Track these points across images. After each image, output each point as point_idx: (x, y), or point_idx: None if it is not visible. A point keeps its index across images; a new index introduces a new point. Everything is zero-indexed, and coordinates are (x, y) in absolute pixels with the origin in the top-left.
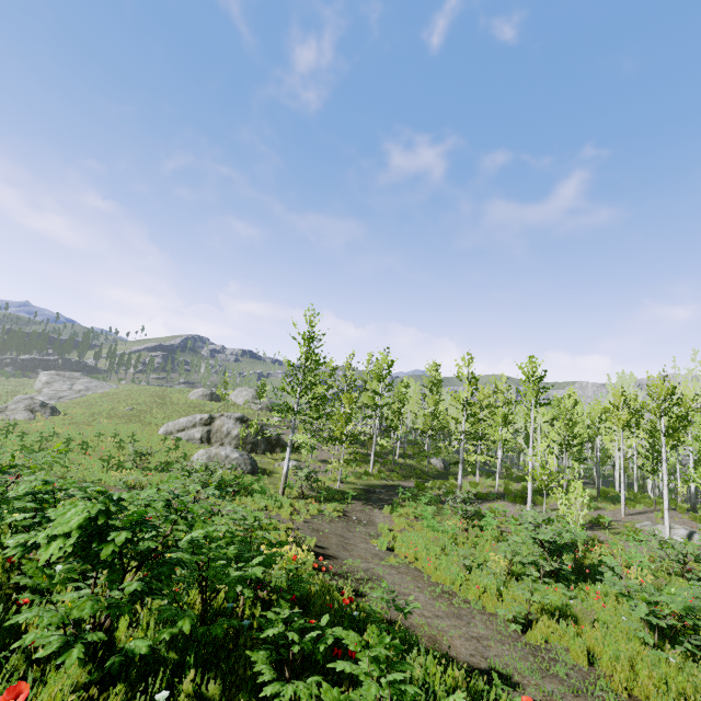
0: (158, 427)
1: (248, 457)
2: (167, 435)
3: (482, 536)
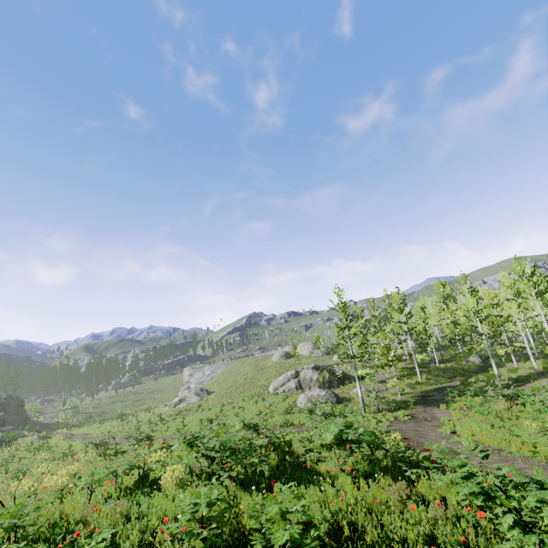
0: (267, 386)
1: (331, 392)
2: (275, 390)
3: (523, 410)
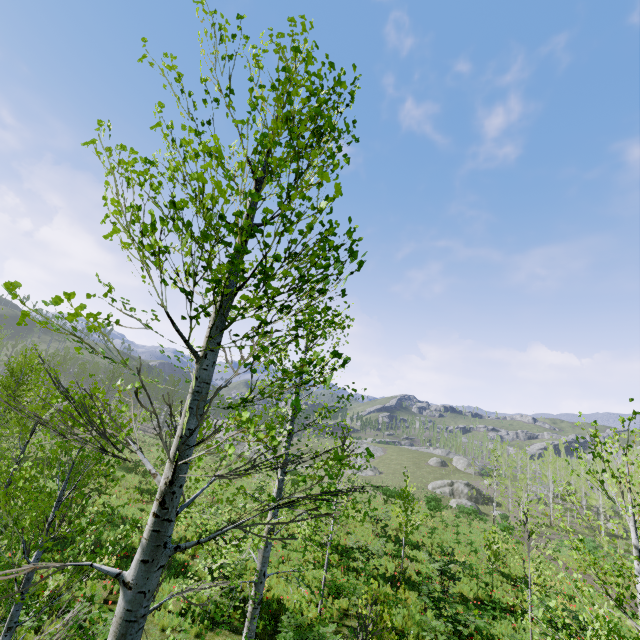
0: (426, 484)
1: (475, 505)
2: (433, 489)
3: None
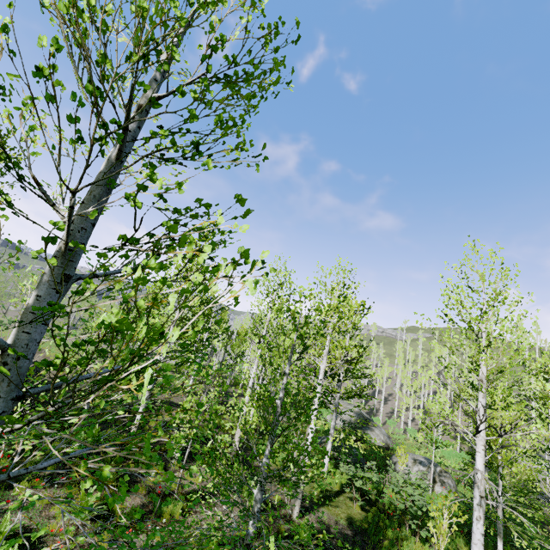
0: None
1: None
2: None
3: None
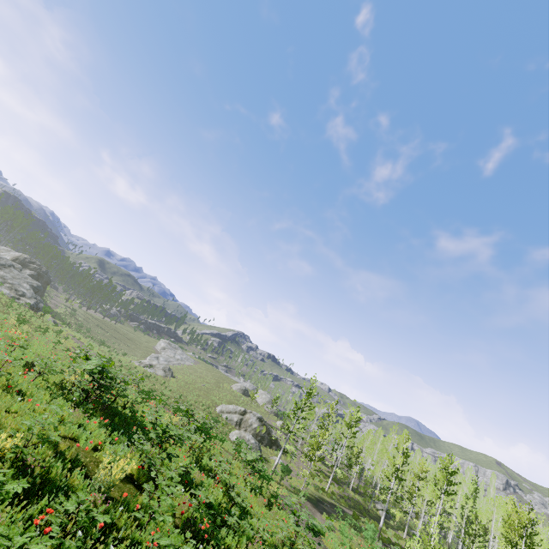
0: (216, 404)
1: (258, 445)
2: (221, 412)
3: None
